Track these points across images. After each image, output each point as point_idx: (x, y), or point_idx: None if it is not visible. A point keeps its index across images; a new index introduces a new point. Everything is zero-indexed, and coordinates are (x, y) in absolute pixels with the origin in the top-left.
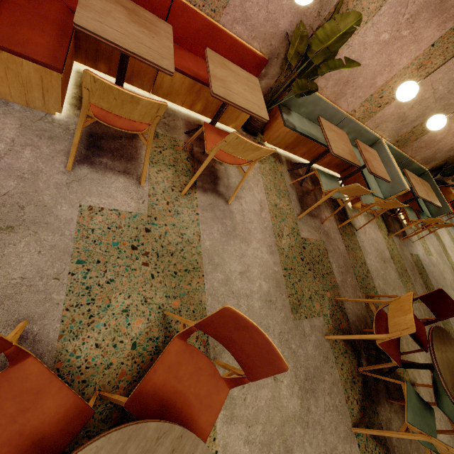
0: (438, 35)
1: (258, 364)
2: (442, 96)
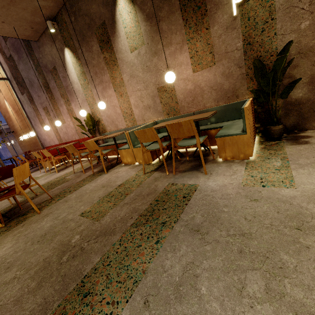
0: (112, 89)
1: None
2: (145, 86)
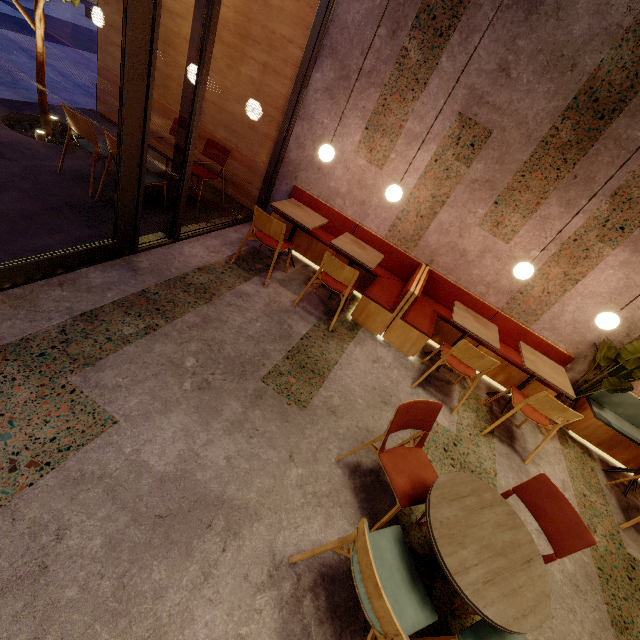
0: None
1: (566, 537)
2: None
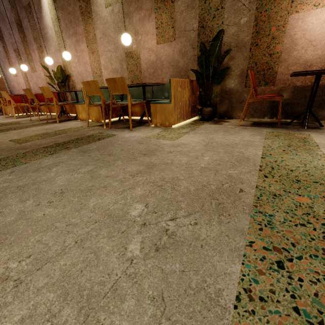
0: (85, 44)
1: None
2: (115, 48)
